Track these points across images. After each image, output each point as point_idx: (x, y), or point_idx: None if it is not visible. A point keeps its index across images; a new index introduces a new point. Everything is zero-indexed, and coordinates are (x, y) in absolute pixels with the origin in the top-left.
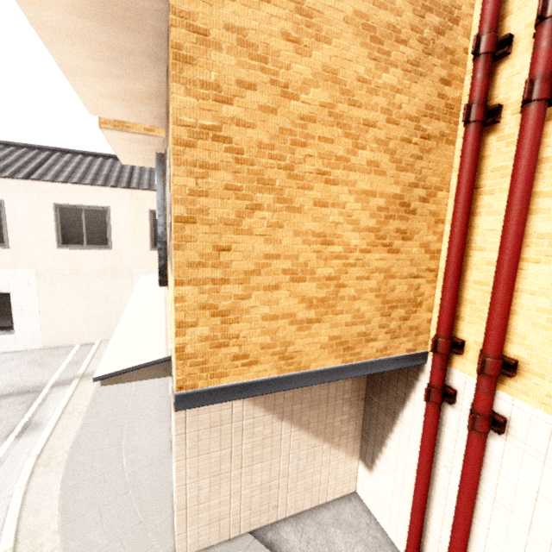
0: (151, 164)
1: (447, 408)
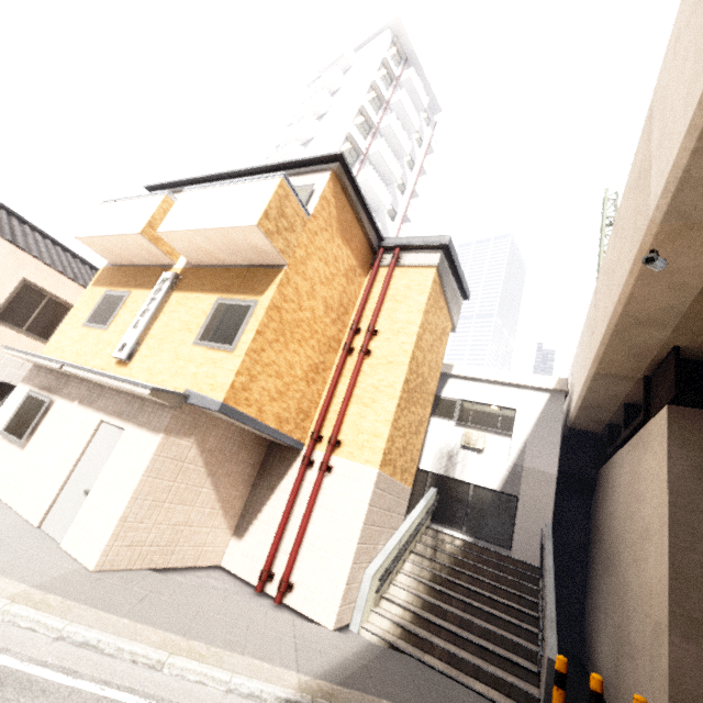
0: (110, 256)
1: (308, 471)
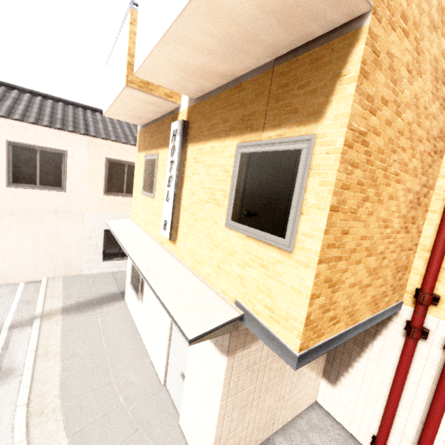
0: (134, 120)
1: (418, 341)
